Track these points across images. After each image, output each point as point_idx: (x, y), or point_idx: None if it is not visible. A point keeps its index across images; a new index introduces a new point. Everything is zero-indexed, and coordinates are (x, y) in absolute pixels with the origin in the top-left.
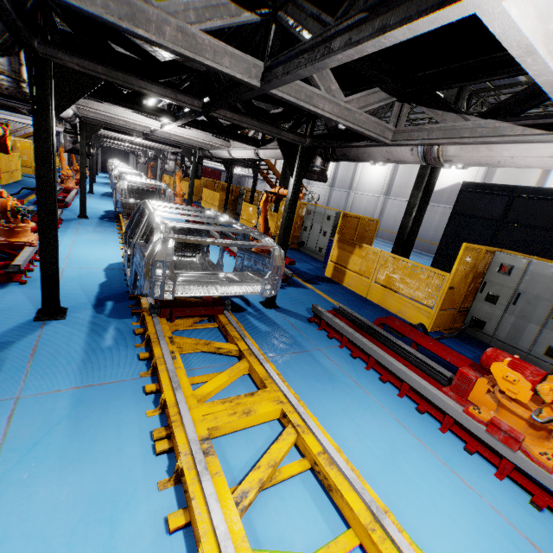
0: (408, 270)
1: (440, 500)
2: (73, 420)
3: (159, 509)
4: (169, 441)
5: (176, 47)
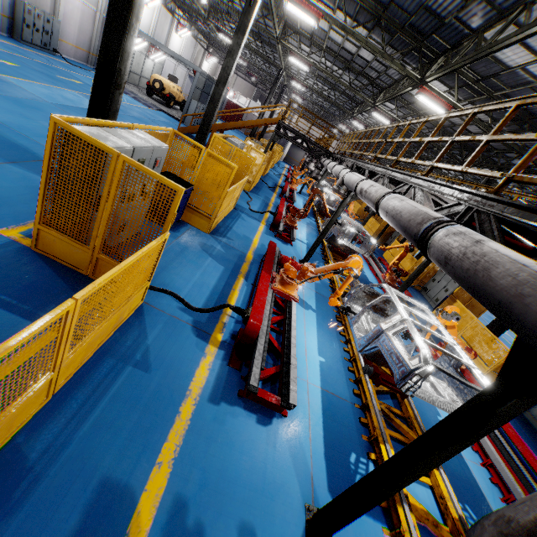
0: (486, 338)
1: None
2: (316, 299)
3: (337, 329)
4: (341, 319)
5: None
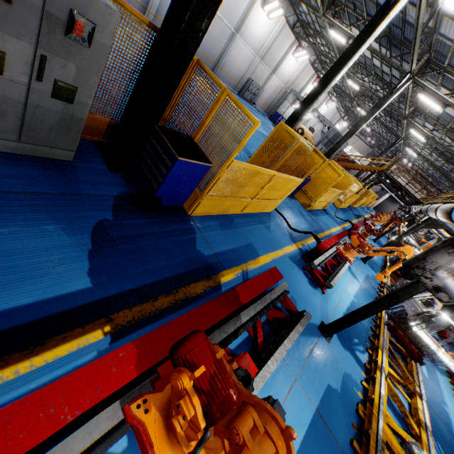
0: None
1: (431, 381)
2: (364, 280)
3: None
4: None
5: None
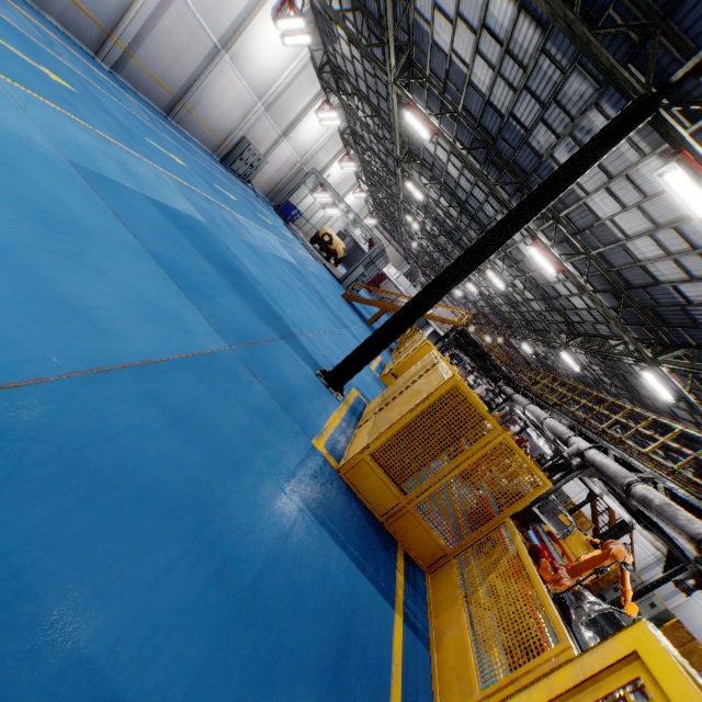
0: None
1: None
2: None
3: None
4: None
5: (668, 533)
